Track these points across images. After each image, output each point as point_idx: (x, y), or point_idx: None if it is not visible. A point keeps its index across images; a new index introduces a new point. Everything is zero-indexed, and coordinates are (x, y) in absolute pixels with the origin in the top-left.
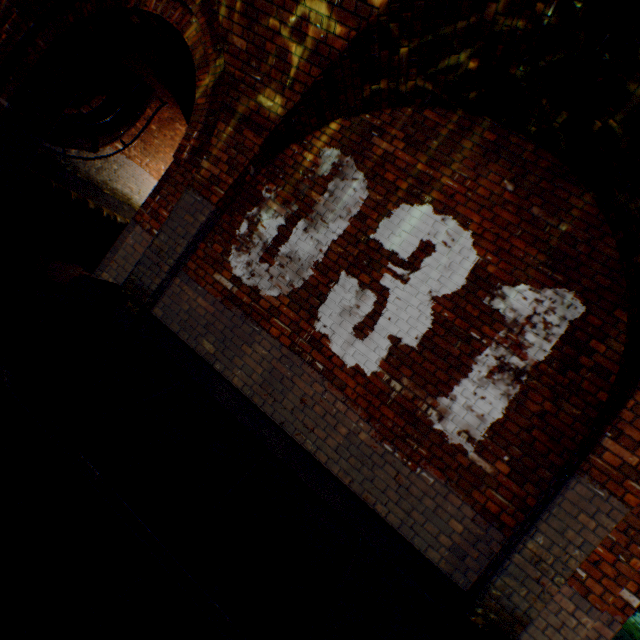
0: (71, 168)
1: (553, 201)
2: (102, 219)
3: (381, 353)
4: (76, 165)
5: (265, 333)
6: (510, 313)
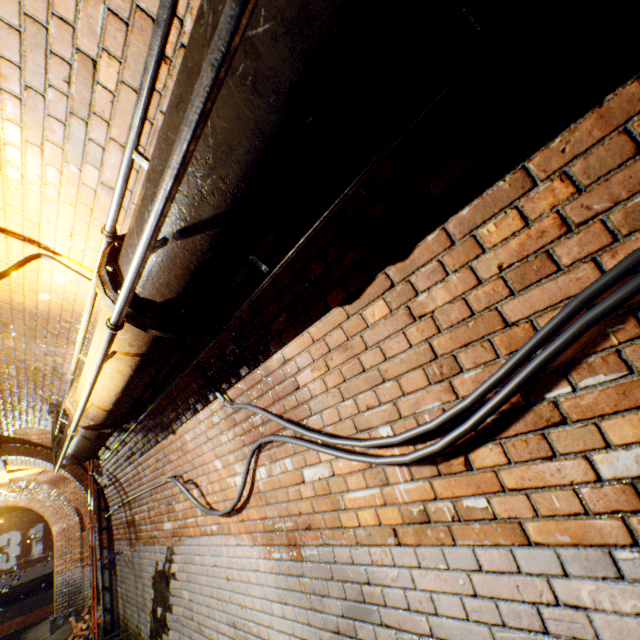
0: None
1: (27, 515)
2: None
3: (16, 559)
4: None
5: None
6: (33, 533)
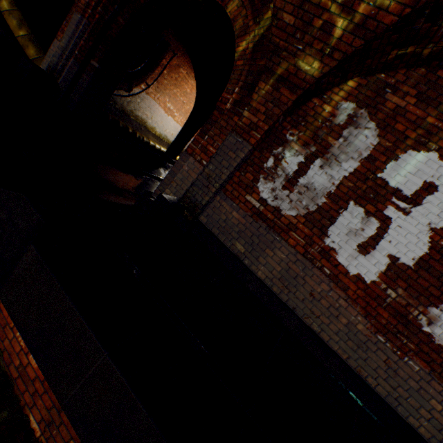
0: (112, 102)
1: None
2: (135, 139)
3: (380, 267)
4: (115, 100)
5: (283, 242)
6: None
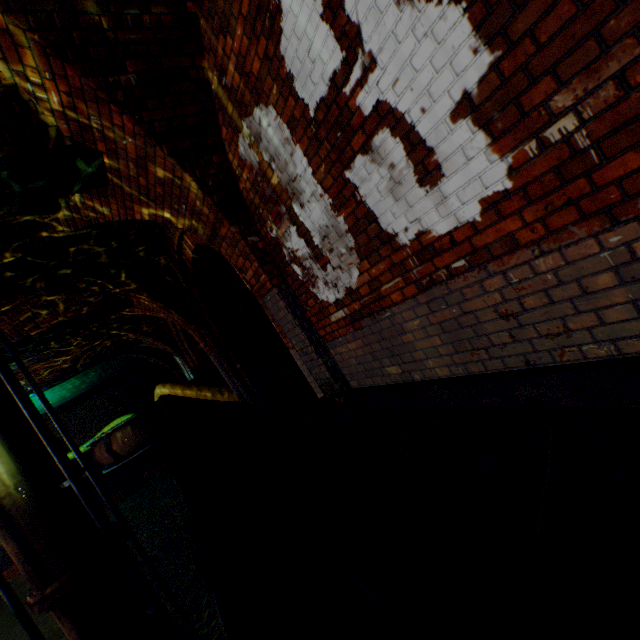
0: None
1: None
2: None
3: (477, 146)
4: None
5: (394, 309)
6: None
